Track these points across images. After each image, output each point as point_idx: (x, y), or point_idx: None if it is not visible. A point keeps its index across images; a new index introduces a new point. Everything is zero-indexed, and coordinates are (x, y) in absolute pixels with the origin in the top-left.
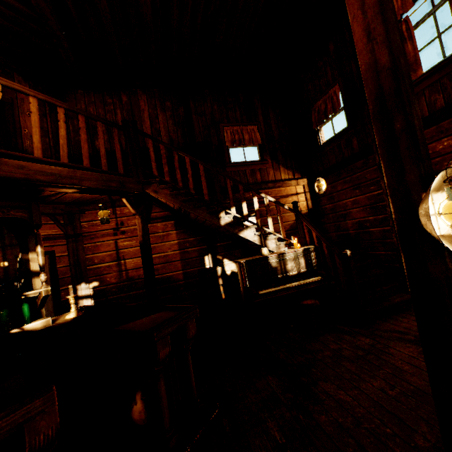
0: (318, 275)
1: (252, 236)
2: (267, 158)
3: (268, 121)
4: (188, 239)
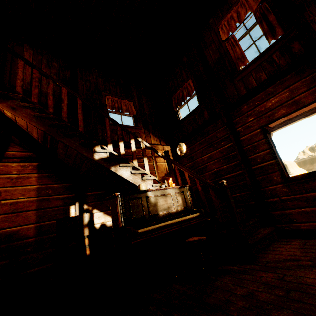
0: (195, 213)
1: (128, 175)
2: (140, 126)
3: (141, 102)
4: (53, 184)
